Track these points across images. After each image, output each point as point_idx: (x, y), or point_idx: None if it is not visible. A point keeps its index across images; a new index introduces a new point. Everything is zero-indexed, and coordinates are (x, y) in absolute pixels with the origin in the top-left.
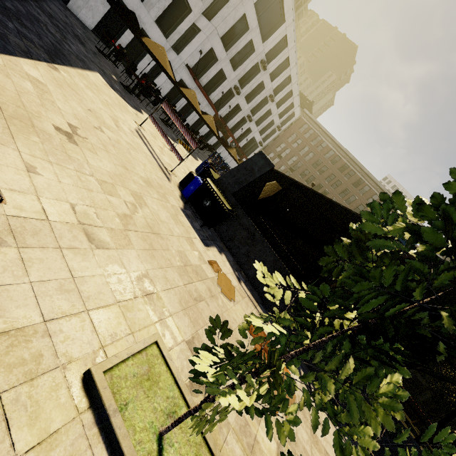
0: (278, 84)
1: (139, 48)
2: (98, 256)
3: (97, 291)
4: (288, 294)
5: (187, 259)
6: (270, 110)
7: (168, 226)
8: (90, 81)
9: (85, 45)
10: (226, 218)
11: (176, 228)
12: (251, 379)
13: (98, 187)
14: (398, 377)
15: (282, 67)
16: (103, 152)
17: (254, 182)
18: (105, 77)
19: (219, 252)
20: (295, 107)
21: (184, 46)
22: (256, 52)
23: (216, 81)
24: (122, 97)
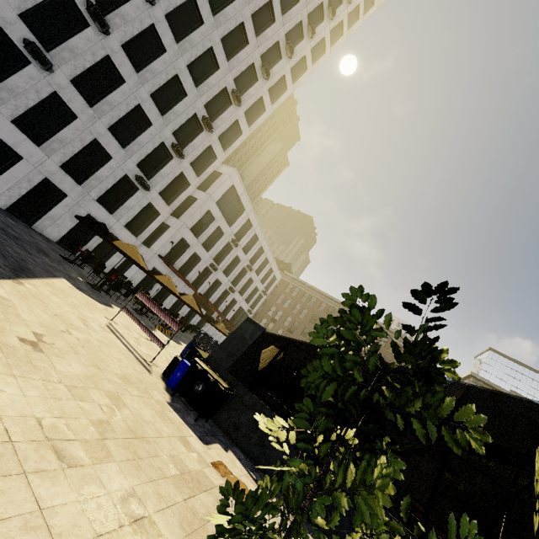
0: (252, 255)
1: (107, 248)
2: (71, 477)
3: (71, 524)
4: (292, 434)
5: (183, 465)
6: (251, 278)
7: (154, 427)
8: (55, 287)
9: (49, 256)
10: (225, 400)
11: (164, 427)
12: (274, 535)
13: (68, 394)
14: (383, 458)
15: (252, 241)
16: (72, 355)
17: (249, 350)
18: (71, 280)
19: (225, 449)
20: (274, 271)
21: (154, 240)
22: (225, 234)
23: (191, 263)
24: (89, 296)
